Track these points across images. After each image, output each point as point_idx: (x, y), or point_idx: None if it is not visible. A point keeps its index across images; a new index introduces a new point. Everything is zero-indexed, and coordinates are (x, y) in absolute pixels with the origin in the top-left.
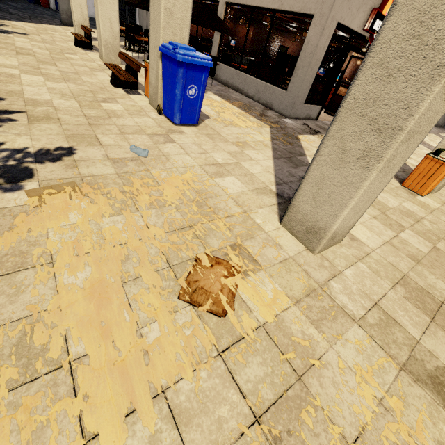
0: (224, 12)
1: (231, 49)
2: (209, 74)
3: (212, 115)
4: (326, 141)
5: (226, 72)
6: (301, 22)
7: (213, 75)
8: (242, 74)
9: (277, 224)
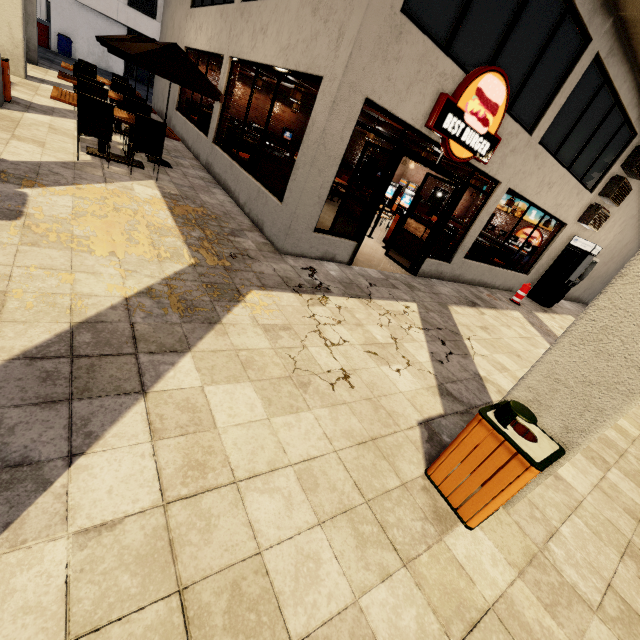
0: (229, 71)
1: (286, 143)
2: (150, 151)
3: (40, 216)
4: None
5: (220, 161)
6: (371, 119)
7: (158, 154)
8: (236, 166)
9: None
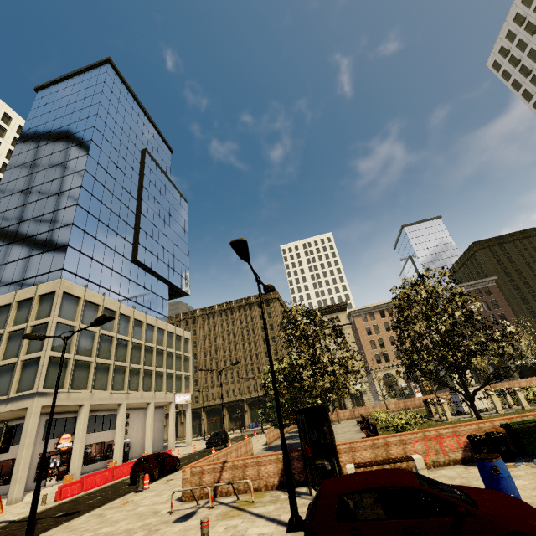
0: None
1: None
2: None
3: None
4: (11, 485)
5: None
6: None
7: None
8: None
9: (5, 506)
